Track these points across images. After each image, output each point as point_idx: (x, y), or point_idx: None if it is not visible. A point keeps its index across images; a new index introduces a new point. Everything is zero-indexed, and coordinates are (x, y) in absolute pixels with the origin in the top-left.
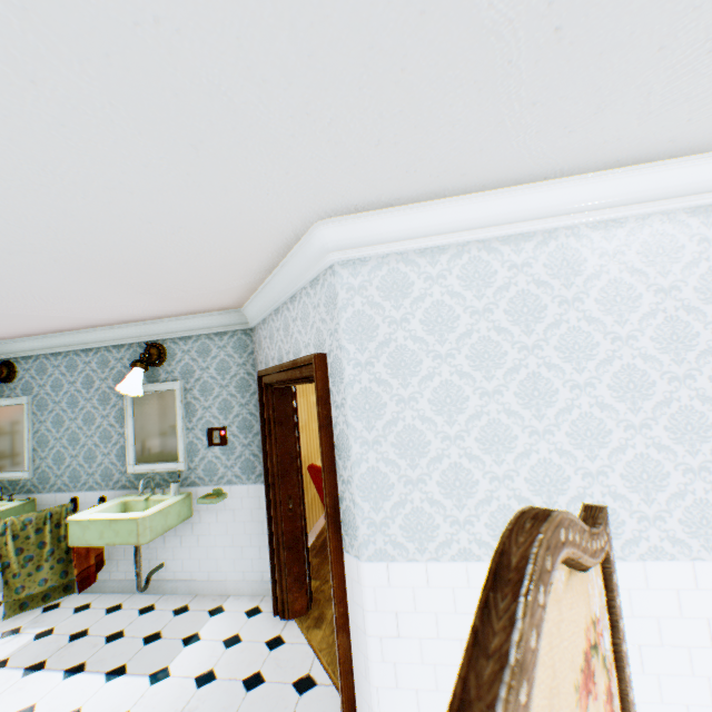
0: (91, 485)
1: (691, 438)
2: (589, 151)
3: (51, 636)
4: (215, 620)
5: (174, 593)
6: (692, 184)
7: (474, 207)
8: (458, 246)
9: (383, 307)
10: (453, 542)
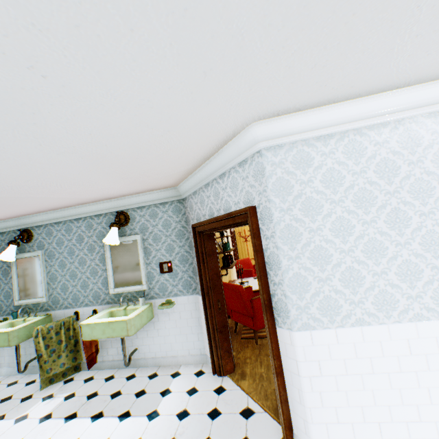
0: (87, 303)
1: None
2: (431, 68)
3: (75, 398)
4: (176, 380)
5: (145, 366)
6: None
7: (352, 108)
8: (341, 133)
9: (295, 174)
10: (351, 315)
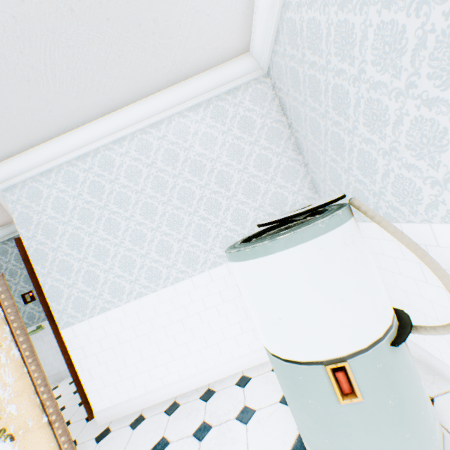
0: None
1: (177, 227)
2: (78, 113)
3: None
4: None
5: None
6: (144, 114)
7: (54, 147)
8: (58, 167)
9: (32, 207)
10: (97, 306)
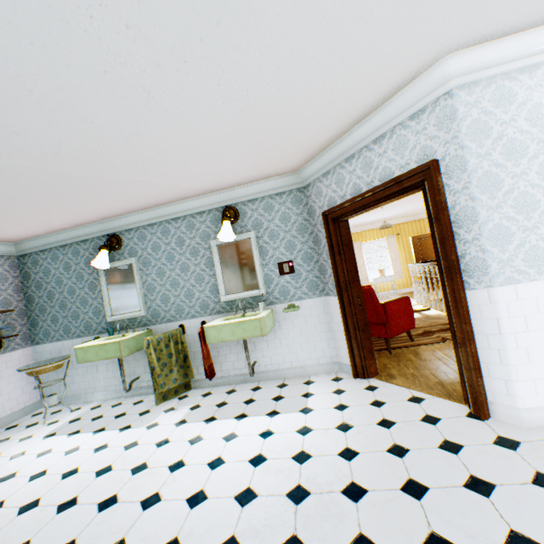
0: (193, 314)
1: None
2: None
3: (202, 407)
4: (313, 386)
5: (266, 380)
6: None
7: None
8: None
9: (494, 114)
10: None
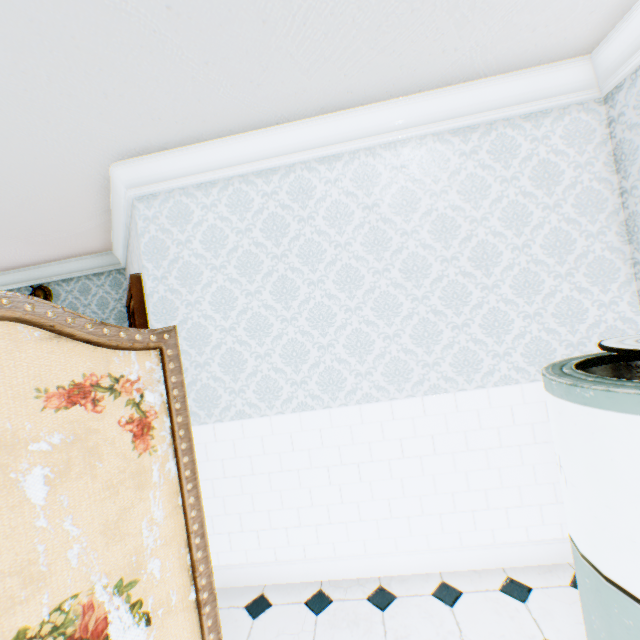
0: None
1: (389, 315)
2: (291, 101)
3: None
4: None
5: None
6: (382, 125)
7: (229, 148)
8: (226, 181)
9: (172, 232)
10: (232, 407)
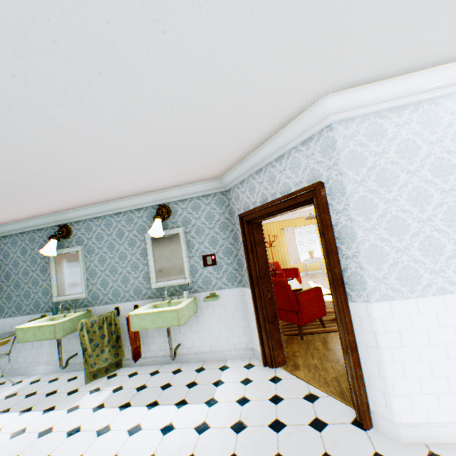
0: (127, 298)
1: None
2: None
3: (123, 390)
4: (226, 372)
5: (189, 362)
6: None
7: (428, 78)
8: (415, 104)
9: (368, 146)
10: (432, 284)
